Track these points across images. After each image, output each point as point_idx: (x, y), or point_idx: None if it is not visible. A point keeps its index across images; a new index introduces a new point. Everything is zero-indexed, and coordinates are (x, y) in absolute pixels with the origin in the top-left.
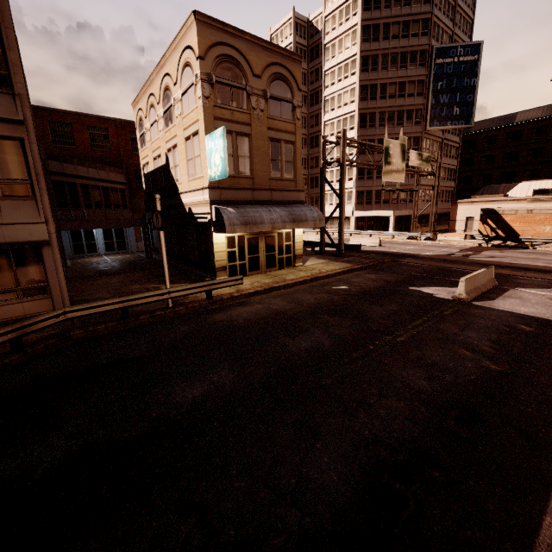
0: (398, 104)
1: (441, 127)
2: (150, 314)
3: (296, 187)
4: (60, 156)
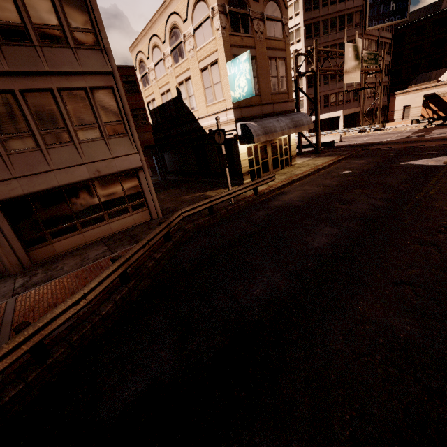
0: (339, 9)
1: (379, 25)
2: (225, 209)
3: (288, 98)
4: None
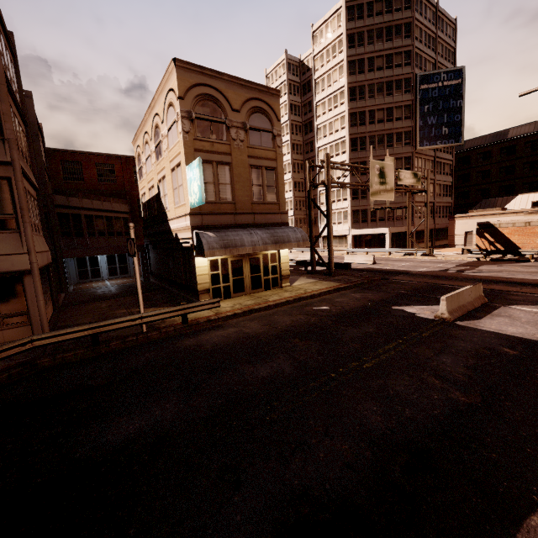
0: (387, 128)
1: (431, 146)
2: (121, 340)
3: (279, 210)
4: (66, 191)
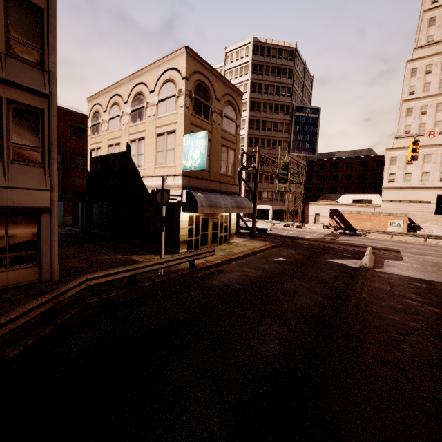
0: (273, 135)
1: (298, 154)
2: (151, 281)
3: (234, 182)
4: None
